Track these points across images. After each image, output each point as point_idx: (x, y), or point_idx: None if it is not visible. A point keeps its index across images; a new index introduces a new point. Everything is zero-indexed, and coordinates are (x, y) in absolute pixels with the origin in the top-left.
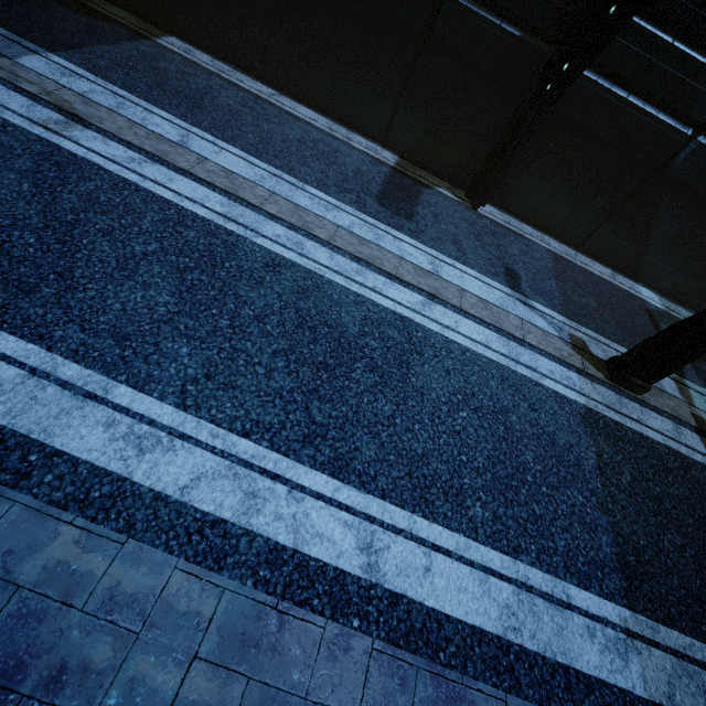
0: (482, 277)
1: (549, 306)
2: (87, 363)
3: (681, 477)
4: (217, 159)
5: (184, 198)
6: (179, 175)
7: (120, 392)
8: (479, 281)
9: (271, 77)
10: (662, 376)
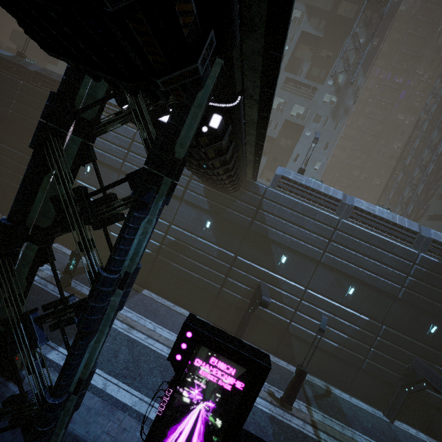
0: None
1: None
2: (149, 397)
3: (302, 439)
4: (163, 334)
5: (158, 349)
6: (155, 341)
7: (156, 404)
8: None
9: (173, 300)
10: (293, 402)
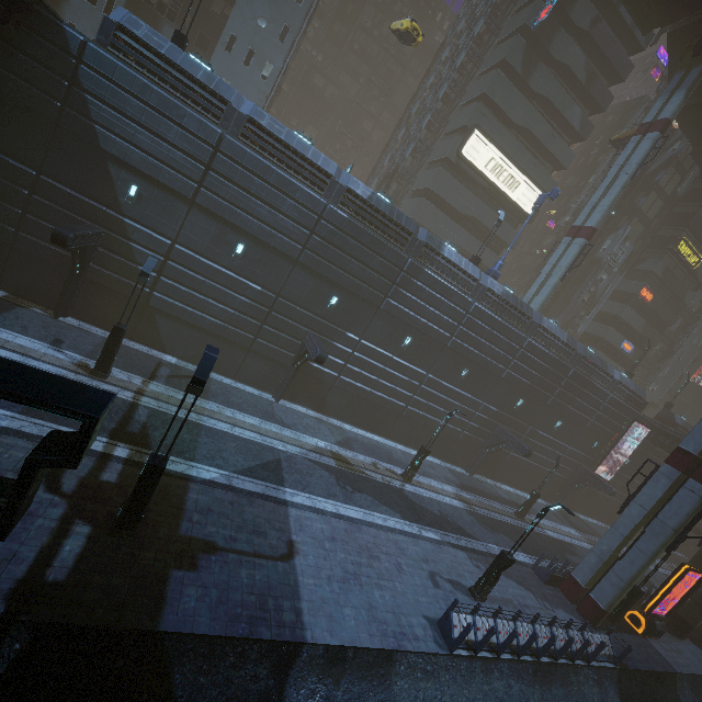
0: (32, 339)
1: (77, 353)
2: None
3: None
4: None
5: None
6: None
7: None
8: (28, 340)
9: None
10: (108, 369)
